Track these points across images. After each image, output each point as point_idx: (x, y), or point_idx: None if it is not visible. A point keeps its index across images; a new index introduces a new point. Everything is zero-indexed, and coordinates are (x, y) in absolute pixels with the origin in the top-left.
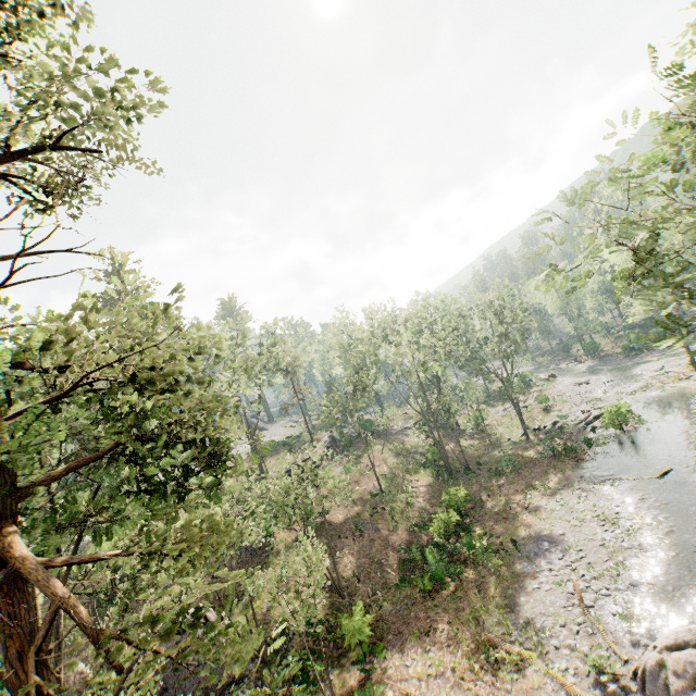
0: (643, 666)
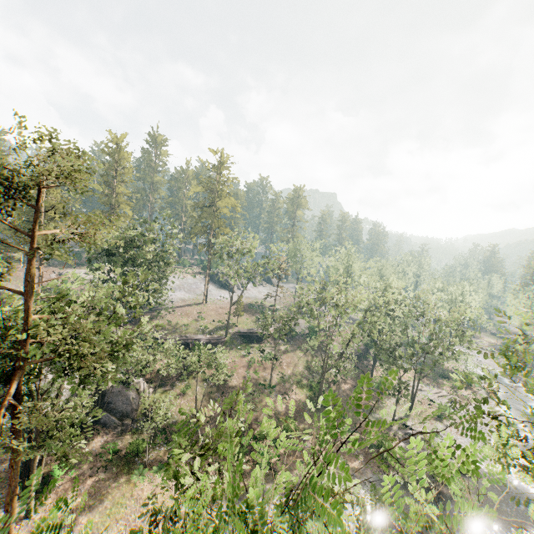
0: None
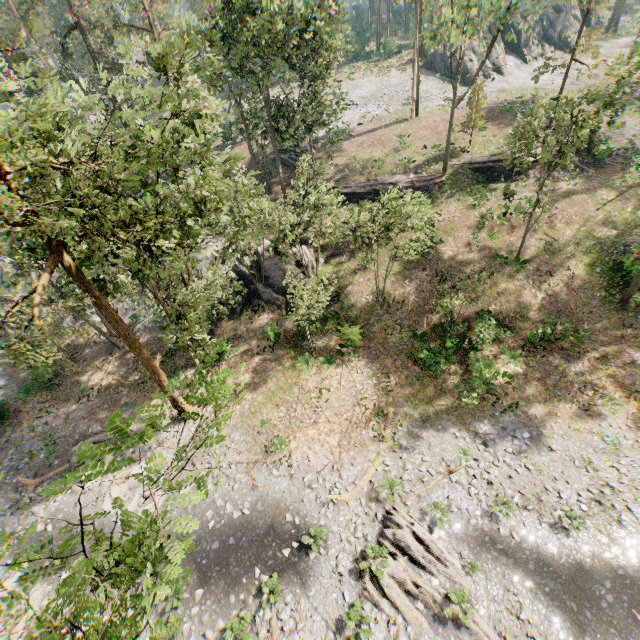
0: (393, 514)
